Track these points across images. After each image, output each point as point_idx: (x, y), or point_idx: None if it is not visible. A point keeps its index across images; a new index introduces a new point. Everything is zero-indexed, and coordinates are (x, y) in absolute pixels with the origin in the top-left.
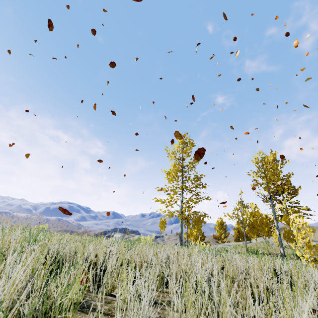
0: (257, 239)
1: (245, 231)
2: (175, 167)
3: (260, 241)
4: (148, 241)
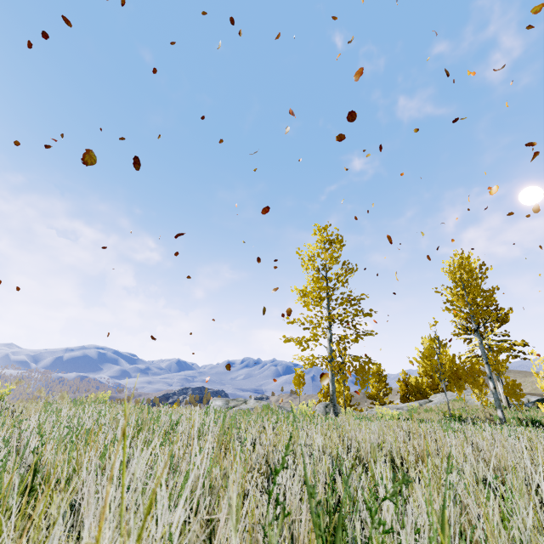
0: (439, 395)
1: (418, 384)
2: (316, 282)
3: (445, 398)
4: (302, 412)
